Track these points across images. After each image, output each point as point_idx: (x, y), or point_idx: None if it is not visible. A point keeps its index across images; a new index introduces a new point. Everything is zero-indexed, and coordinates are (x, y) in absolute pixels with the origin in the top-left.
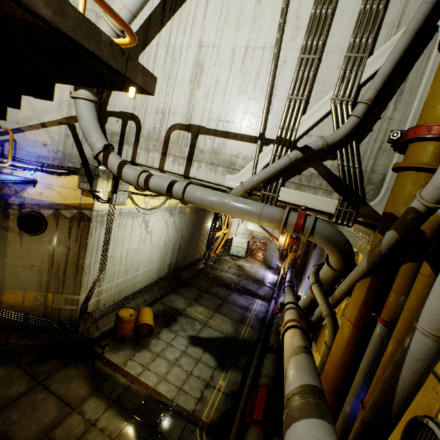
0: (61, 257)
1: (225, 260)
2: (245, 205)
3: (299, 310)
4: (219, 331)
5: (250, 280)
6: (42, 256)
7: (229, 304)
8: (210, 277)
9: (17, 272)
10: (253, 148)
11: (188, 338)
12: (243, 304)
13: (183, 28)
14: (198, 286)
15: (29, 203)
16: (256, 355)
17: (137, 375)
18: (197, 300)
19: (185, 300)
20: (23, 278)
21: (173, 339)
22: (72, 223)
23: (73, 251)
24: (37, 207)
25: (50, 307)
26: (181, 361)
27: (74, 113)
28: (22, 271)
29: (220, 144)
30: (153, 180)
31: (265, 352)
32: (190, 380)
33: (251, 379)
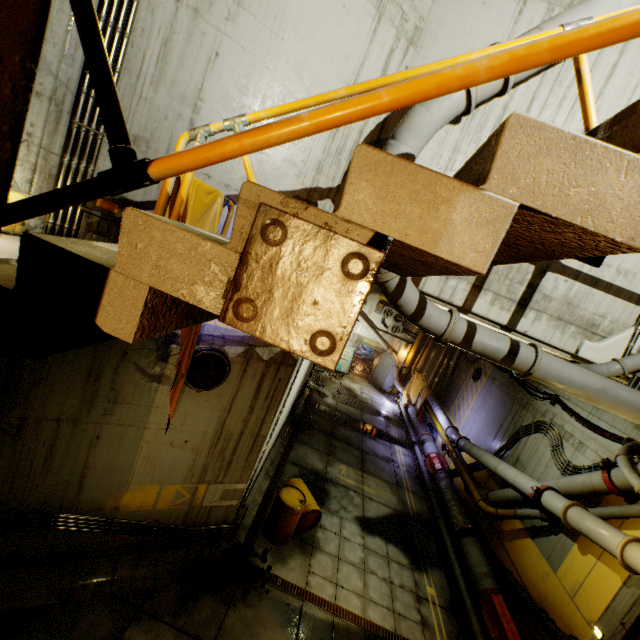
0: (236, 425)
1: (328, 379)
2: (634, 398)
3: (585, 507)
4: (384, 505)
5: (372, 414)
6: (207, 424)
7: (371, 457)
8: (326, 410)
9: (157, 454)
10: (631, 309)
11: (357, 522)
12: (385, 456)
13: (560, 97)
14: (320, 427)
15: (209, 333)
16: (448, 541)
17: (334, 600)
18: (332, 453)
19: (318, 454)
20: (164, 464)
21: (341, 526)
22: (268, 368)
23: (256, 415)
24: (220, 341)
25: (197, 506)
26: (370, 565)
27: (322, 182)
28: (166, 451)
29: (580, 293)
30: (482, 335)
31: (461, 536)
32: (397, 594)
33: (464, 581)
